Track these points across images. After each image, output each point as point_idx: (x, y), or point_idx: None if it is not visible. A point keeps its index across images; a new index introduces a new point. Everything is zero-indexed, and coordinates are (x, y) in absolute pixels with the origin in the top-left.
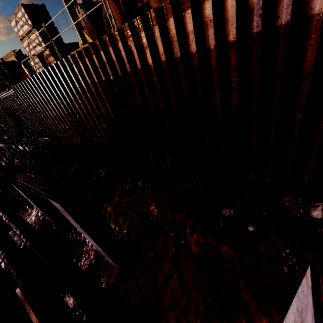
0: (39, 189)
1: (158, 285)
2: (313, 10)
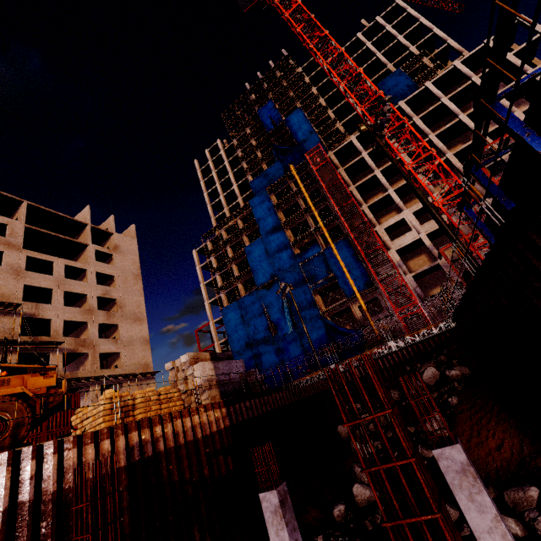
0: None
1: None
2: (159, 449)
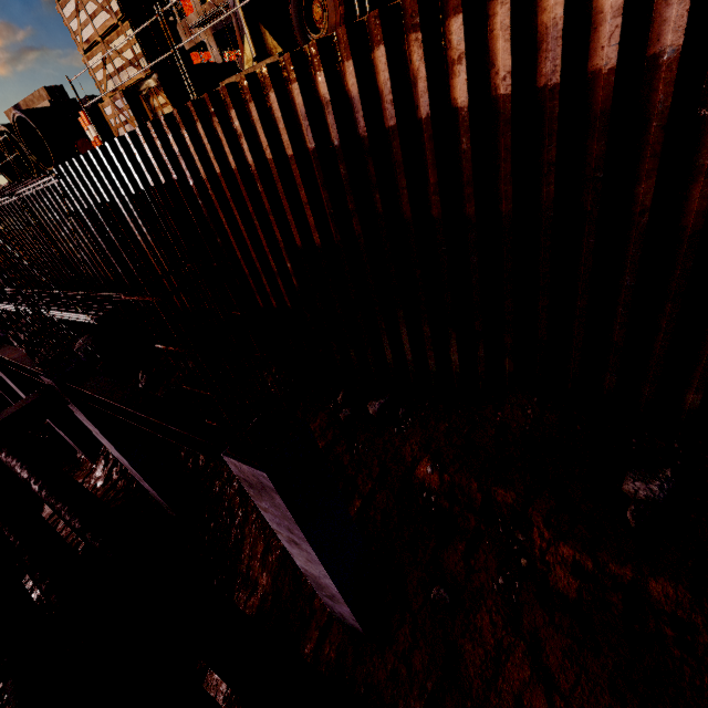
0: (170, 422)
1: (471, 677)
2: None
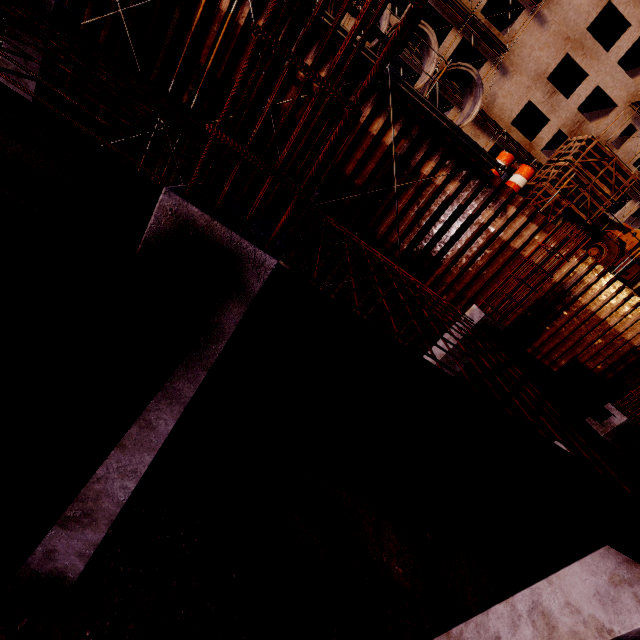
0: None
1: None
2: None
